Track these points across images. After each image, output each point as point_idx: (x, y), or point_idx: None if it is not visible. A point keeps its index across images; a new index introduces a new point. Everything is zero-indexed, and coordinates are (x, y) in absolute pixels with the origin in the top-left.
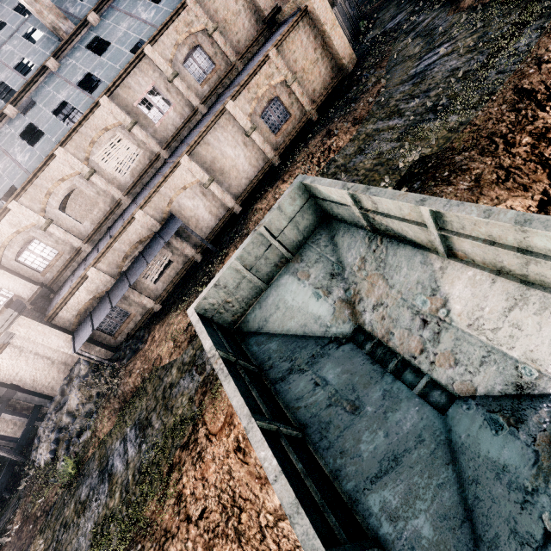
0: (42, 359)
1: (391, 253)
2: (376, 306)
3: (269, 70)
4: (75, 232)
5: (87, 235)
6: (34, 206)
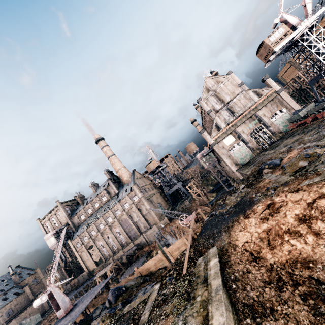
0: None
1: None
2: None
3: (26, 311)
4: None
5: None
6: None
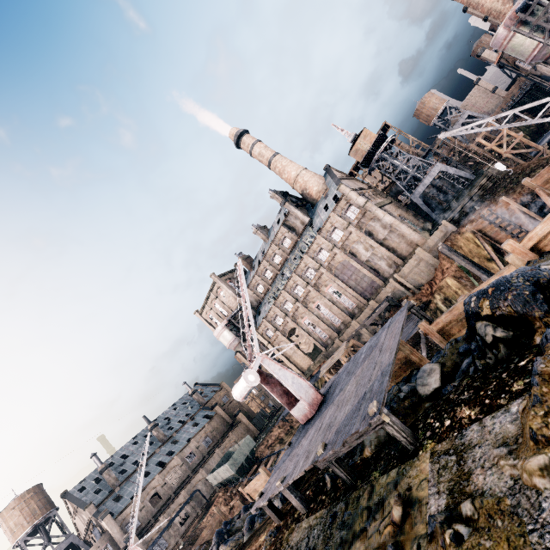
0: None
1: None
2: None
3: (229, 438)
4: (150, 512)
5: (154, 514)
6: (141, 499)
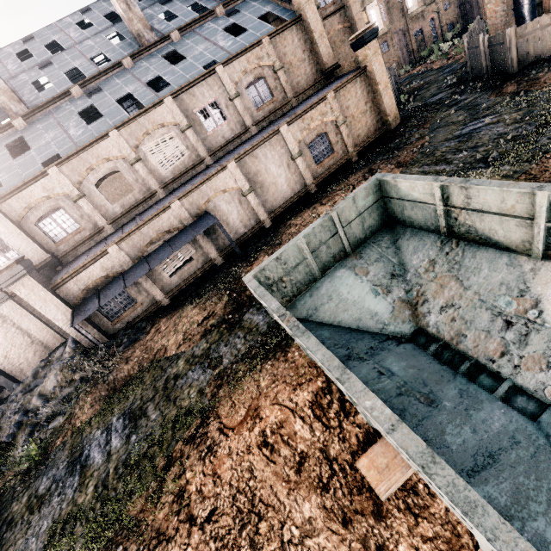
0: (23, 335)
1: (468, 255)
2: (445, 307)
3: (324, 108)
4: (103, 211)
5: (113, 217)
6: (73, 176)
